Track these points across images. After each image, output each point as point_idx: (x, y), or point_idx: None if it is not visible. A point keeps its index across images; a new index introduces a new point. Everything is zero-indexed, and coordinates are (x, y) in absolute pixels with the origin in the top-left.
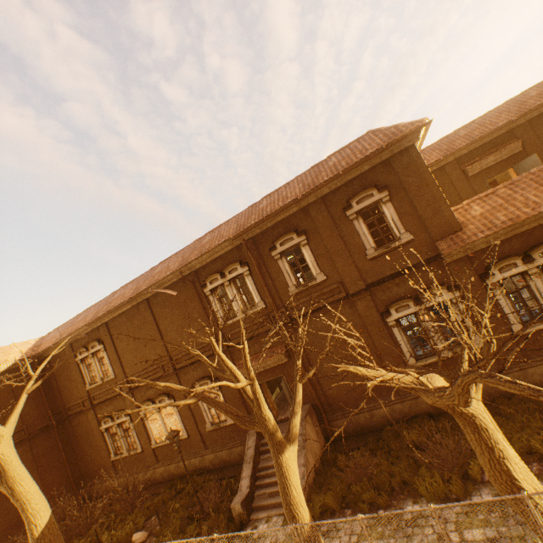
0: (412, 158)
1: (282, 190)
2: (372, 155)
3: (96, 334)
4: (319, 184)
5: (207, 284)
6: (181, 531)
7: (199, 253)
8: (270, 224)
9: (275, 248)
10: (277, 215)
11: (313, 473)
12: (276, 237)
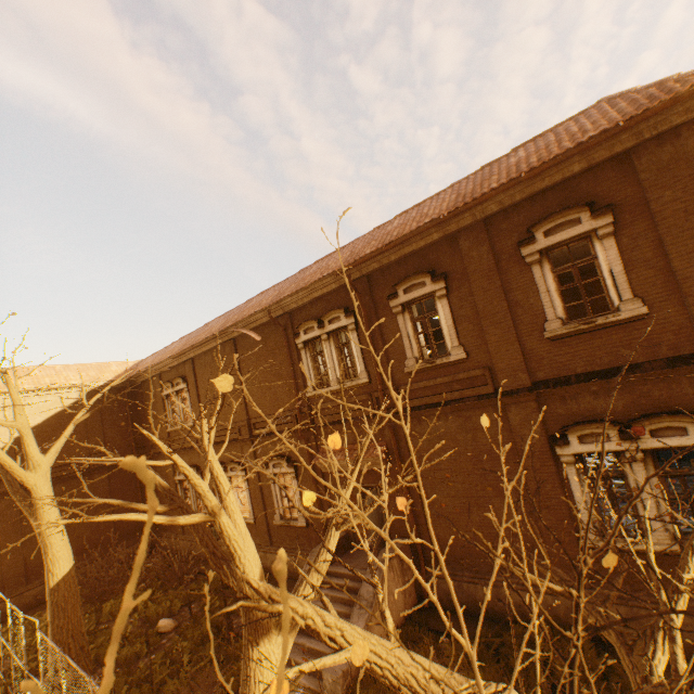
0: (685, 149)
1: (425, 204)
2: (590, 142)
3: (182, 370)
4: (481, 195)
5: (300, 333)
6: (203, 642)
7: (295, 288)
8: (394, 257)
9: (395, 295)
10: (405, 243)
11: None
12: (401, 278)
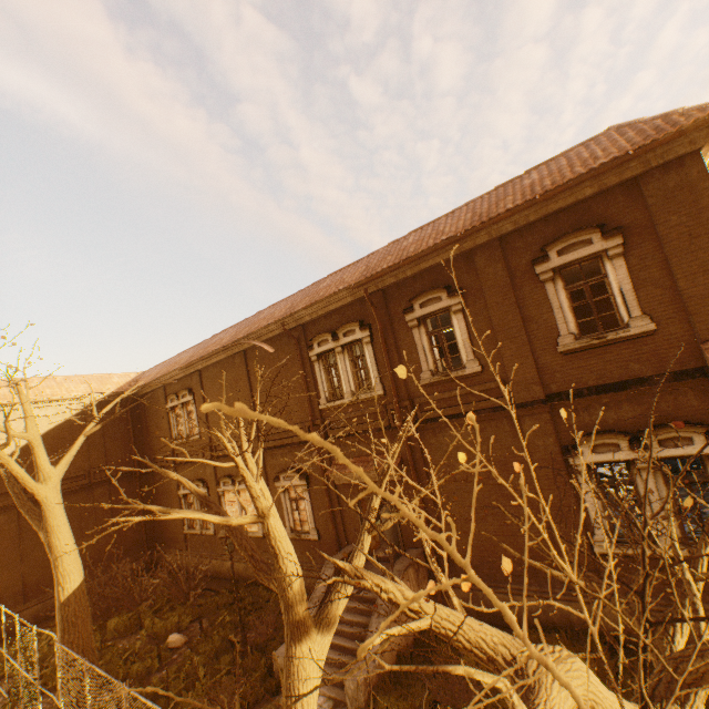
0: (688, 177)
1: (440, 221)
2: (602, 168)
3: (189, 382)
4: (497, 215)
5: (314, 346)
6: (216, 656)
7: (310, 301)
8: (410, 272)
9: (411, 309)
10: (422, 259)
11: (393, 658)
12: (416, 293)
